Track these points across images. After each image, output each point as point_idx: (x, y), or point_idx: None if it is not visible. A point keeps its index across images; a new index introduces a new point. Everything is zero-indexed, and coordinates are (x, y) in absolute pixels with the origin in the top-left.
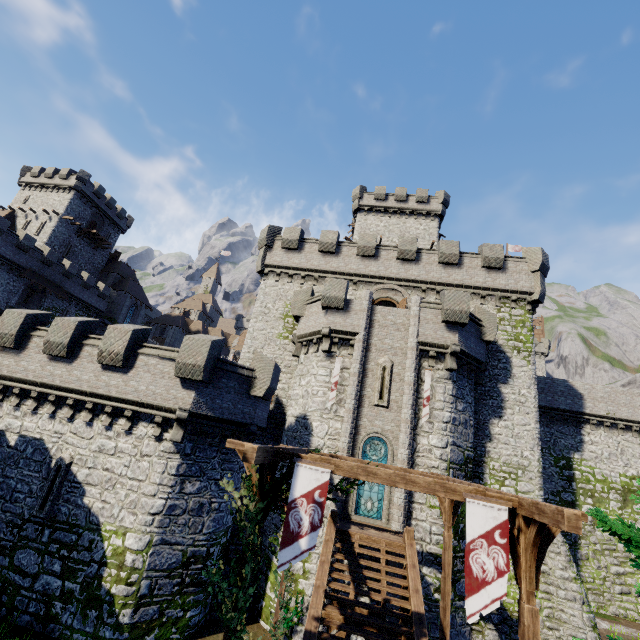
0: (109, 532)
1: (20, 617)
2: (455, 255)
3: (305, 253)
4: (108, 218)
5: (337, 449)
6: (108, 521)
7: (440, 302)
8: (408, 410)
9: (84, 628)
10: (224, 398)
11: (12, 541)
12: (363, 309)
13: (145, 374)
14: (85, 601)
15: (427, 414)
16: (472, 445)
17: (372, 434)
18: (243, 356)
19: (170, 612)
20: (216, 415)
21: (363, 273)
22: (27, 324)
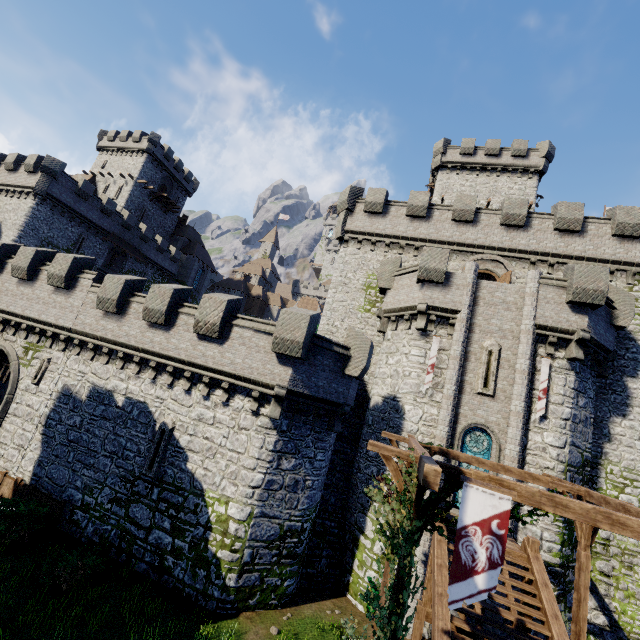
0: (212, 499)
1: (138, 564)
2: (577, 220)
3: (390, 218)
4: (176, 181)
5: (432, 436)
6: (211, 488)
7: (565, 278)
8: (520, 402)
9: (194, 584)
10: (319, 376)
11: (126, 495)
12: (467, 284)
13: (240, 346)
14: (194, 560)
15: (543, 408)
16: (591, 446)
17: (474, 424)
18: (322, 328)
19: (269, 580)
20: (312, 393)
21: (458, 241)
22: (126, 290)
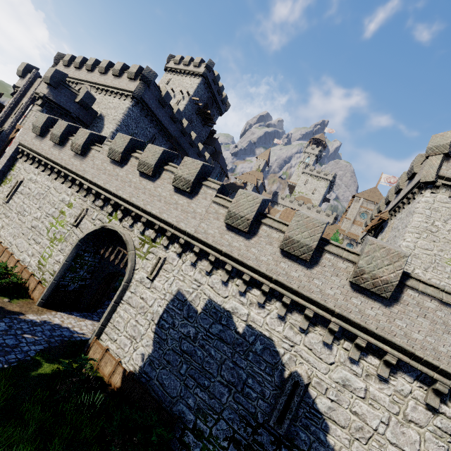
0: None
1: None
2: None
3: None
4: (216, 102)
5: None
6: None
7: None
8: None
9: None
10: None
11: (246, 440)
12: None
13: (418, 317)
14: None
15: None
16: None
17: None
18: None
19: None
20: None
21: None
22: (259, 209)
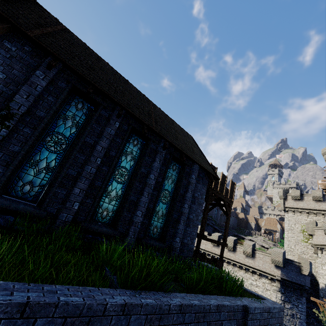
0: None
1: None
2: None
3: (305, 201)
4: None
5: None
6: None
7: None
8: None
9: None
10: (291, 273)
11: None
12: None
13: (259, 260)
14: None
15: None
16: None
17: None
18: (286, 248)
19: None
20: (290, 280)
21: None
22: (218, 238)
